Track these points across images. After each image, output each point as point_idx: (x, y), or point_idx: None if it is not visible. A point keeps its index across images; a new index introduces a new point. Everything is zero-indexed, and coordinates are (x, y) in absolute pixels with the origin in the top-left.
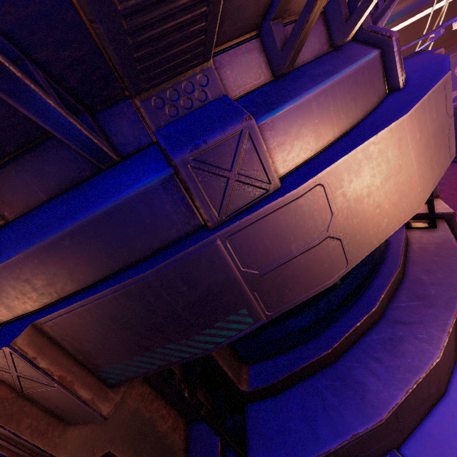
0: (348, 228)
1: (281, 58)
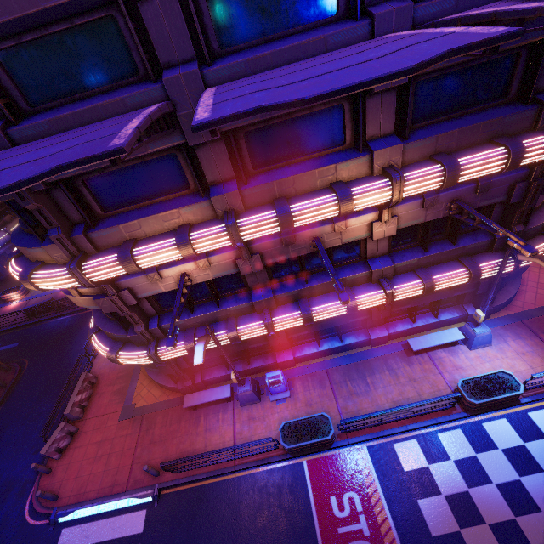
0: None
1: None
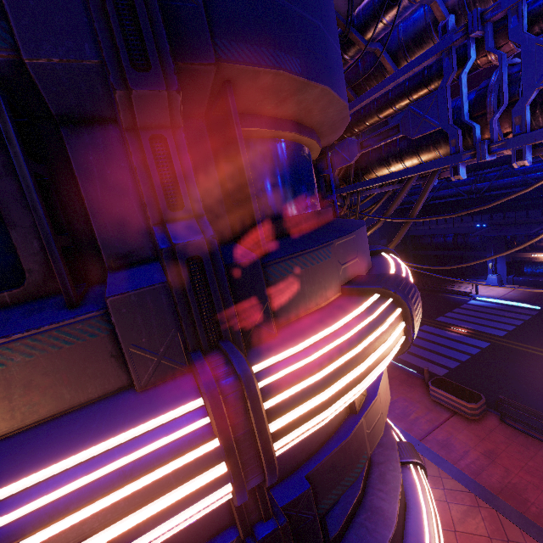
0: (383, 408)
1: None
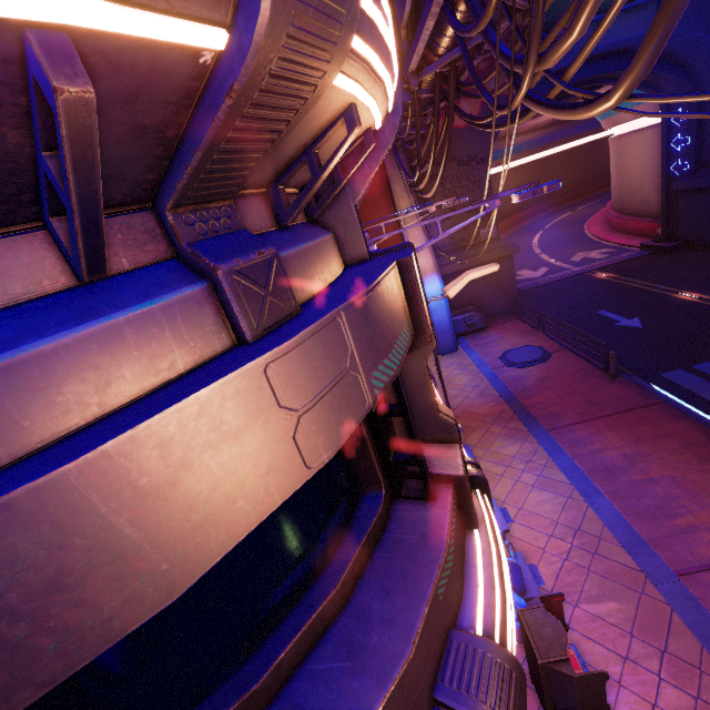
0: None
1: None
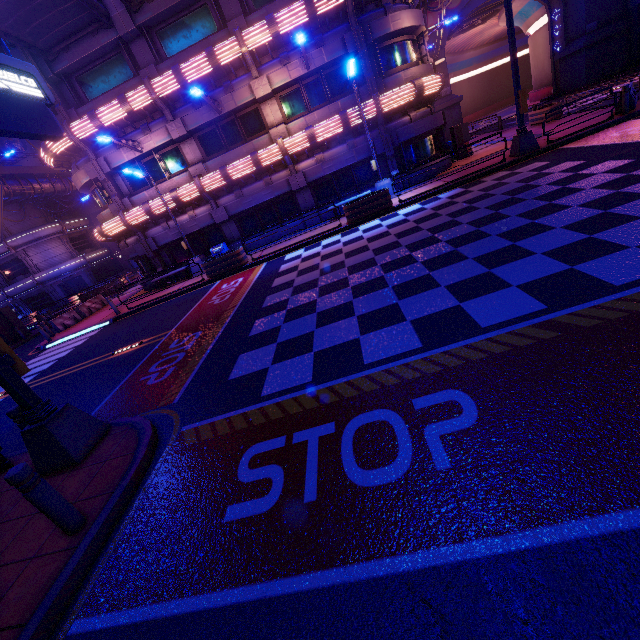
0: (402, 21)
1: (395, 1)
